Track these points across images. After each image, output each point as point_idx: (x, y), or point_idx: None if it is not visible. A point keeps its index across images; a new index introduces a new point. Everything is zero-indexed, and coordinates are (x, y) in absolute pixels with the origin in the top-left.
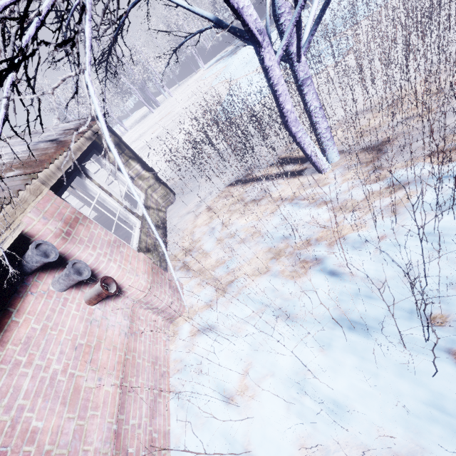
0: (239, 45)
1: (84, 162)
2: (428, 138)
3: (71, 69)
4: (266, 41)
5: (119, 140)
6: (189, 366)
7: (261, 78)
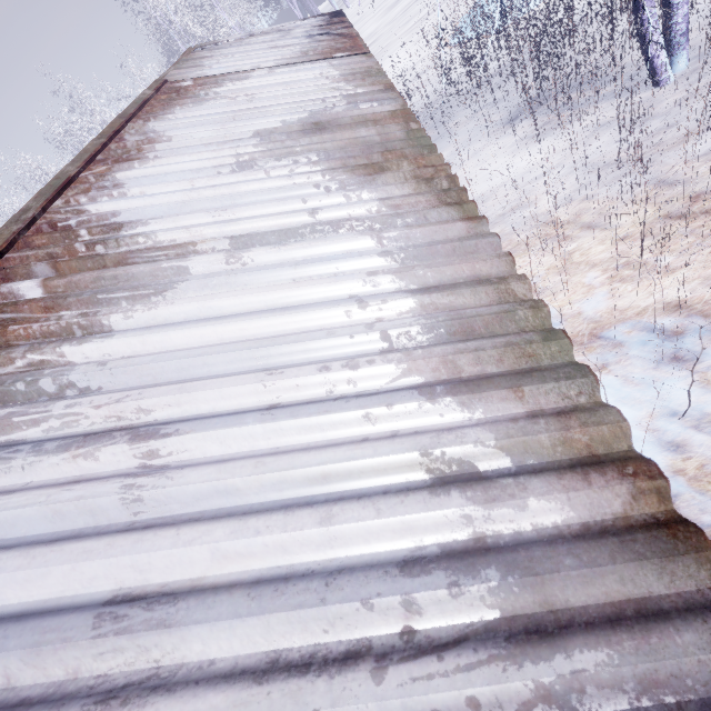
0: None
1: None
2: None
3: None
4: None
5: None
6: None
7: None
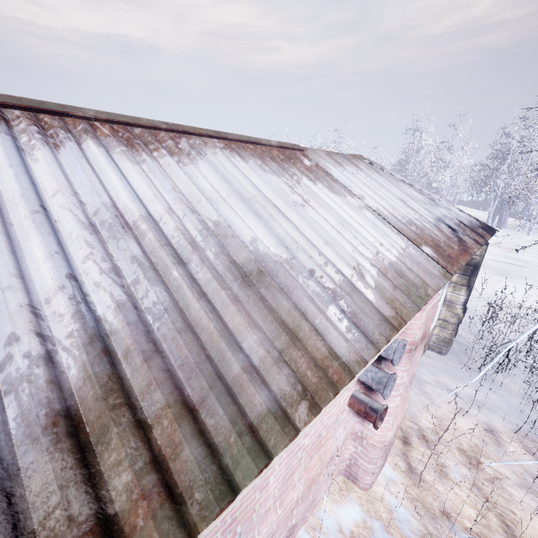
0: None
1: None
2: None
3: None
4: None
5: (480, 264)
6: None
7: None
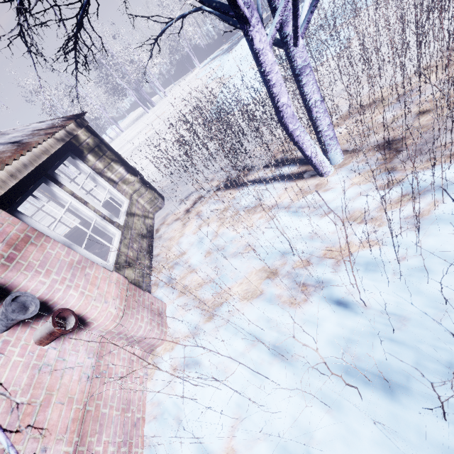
0: (234, 43)
1: (54, 166)
2: (451, 135)
3: (33, 60)
4: (255, 17)
5: (99, 141)
6: (168, 413)
7: (256, 73)
